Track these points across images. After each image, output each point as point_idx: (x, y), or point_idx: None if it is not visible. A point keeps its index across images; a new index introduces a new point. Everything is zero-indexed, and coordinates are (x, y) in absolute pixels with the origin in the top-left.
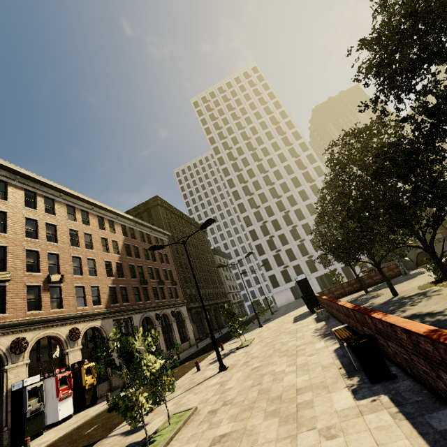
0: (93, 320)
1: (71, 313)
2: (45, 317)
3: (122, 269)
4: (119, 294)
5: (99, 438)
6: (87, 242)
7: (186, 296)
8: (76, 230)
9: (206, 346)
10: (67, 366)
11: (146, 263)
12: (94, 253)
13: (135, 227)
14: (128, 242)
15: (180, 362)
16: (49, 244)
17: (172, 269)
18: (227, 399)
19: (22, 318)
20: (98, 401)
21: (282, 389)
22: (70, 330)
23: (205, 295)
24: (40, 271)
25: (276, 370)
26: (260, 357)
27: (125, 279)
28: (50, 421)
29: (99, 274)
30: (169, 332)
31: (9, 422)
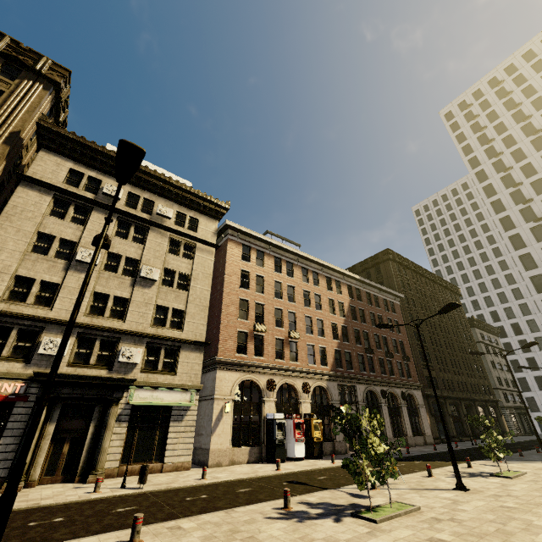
0: (320, 379)
1: (304, 368)
2: (286, 367)
3: (347, 333)
4: (344, 359)
5: (329, 487)
6: (317, 303)
7: (421, 378)
8: (308, 291)
9: (447, 452)
10: (301, 414)
11: (372, 329)
12: (322, 314)
13: (361, 287)
14: (353, 304)
15: (409, 457)
16: (289, 304)
17: (403, 341)
18: (455, 517)
19: (272, 364)
20: (323, 457)
21: (529, 541)
22: (303, 383)
23: (452, 382)
24: (283, 327)
25: (535, 522)
26: (520, 498)
27: (349, 344)
28: (289, 455)
29: (326, 335)
30: (397, 416)
31: (265, 441)
